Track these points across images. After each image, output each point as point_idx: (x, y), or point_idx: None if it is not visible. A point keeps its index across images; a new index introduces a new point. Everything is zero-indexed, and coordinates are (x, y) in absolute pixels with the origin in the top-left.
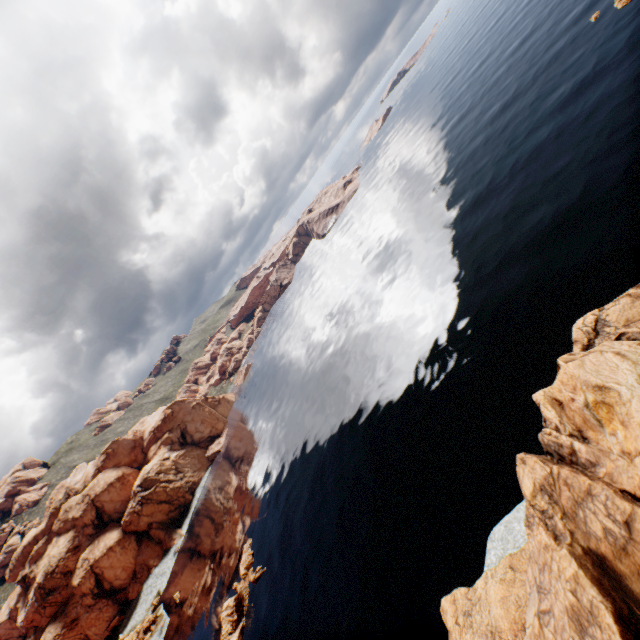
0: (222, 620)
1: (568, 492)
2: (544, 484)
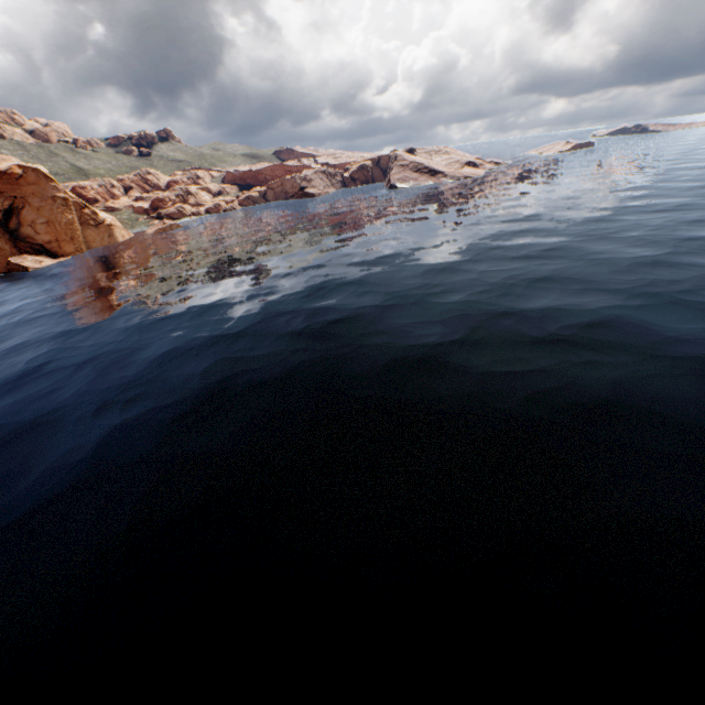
0: None
1: None
2: None
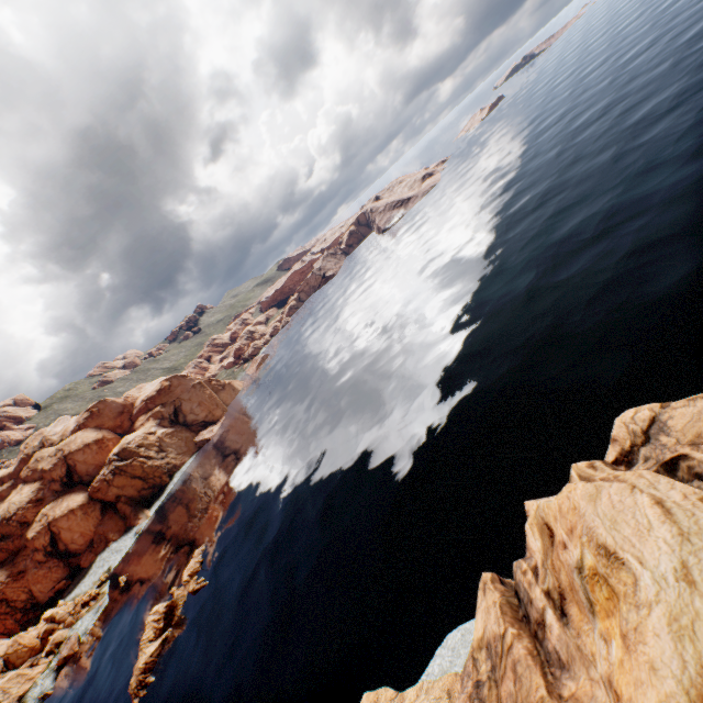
0: (147, 624)
1: (513, 686)
2: (492, 645)
